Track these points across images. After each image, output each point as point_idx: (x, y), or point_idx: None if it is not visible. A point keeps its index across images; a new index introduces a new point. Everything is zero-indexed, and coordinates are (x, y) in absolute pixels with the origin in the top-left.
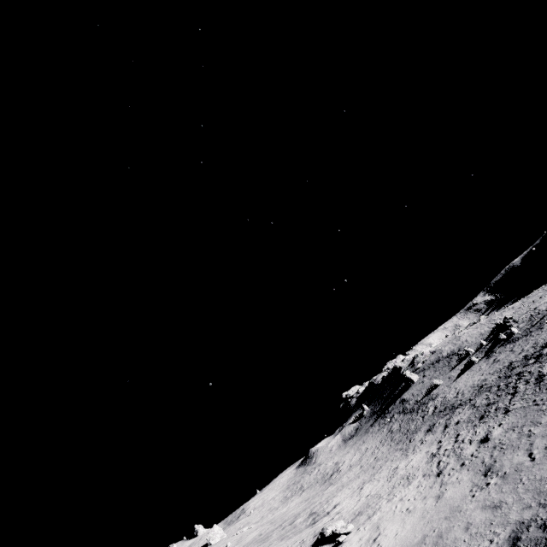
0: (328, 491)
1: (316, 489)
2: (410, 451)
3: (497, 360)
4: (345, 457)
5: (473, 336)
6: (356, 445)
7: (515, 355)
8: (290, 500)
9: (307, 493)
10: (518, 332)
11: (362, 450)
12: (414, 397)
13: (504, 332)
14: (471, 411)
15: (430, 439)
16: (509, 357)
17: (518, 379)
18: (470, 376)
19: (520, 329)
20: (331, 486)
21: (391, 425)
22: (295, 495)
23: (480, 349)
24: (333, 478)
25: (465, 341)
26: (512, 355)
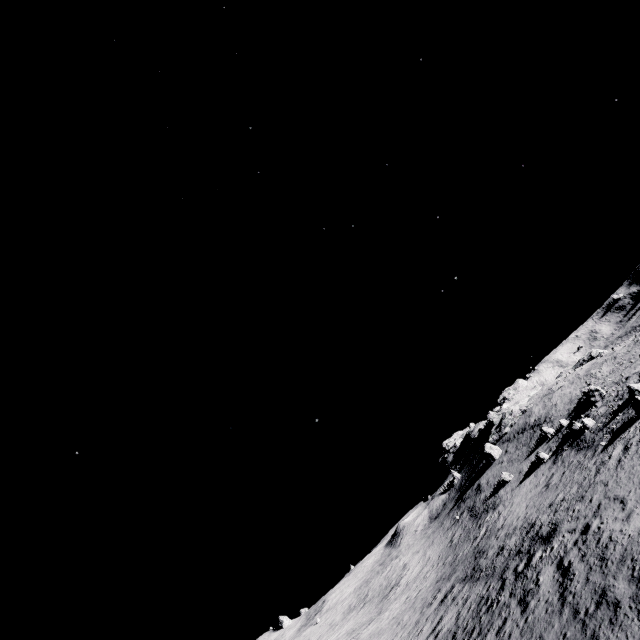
0: (364, 634)
1: (371, 610)
2: (409, 639)
3: (550, 482)
4: (413, 560)
5: (564, 399)
6: (427, 544)
7: (547, 506)
8: (348, 617)
9: (362, 613)
10: (592, 427)
11: (425, 559)
12: (487, 487)
13: (587, 413)
14: (451, 623)
15: (420, 637)
16: (547, 499)
17: (488, 608)
18: (528, 490)
19: (597, 420)
20: (374, 621)
21: (456, 529)
22: (356, 609)
23: (559, 432)
24: (389, 598)
25: (554, 405)
26: (549, 498)
